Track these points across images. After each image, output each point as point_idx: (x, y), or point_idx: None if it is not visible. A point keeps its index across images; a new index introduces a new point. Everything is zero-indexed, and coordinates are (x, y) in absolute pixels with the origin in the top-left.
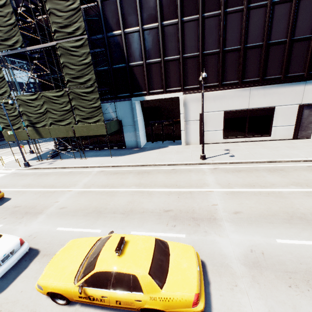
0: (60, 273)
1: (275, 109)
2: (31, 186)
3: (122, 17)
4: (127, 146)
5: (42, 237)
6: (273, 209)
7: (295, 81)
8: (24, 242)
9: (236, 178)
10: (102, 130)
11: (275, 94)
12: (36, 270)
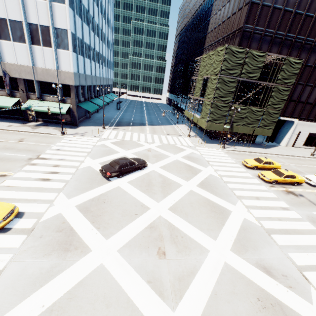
0: None
1: None
2: None
3: None
4: (255, 142)
5: None
6: None
7: None
8: None
9: None
10: (269, 134)
11: None
12: None
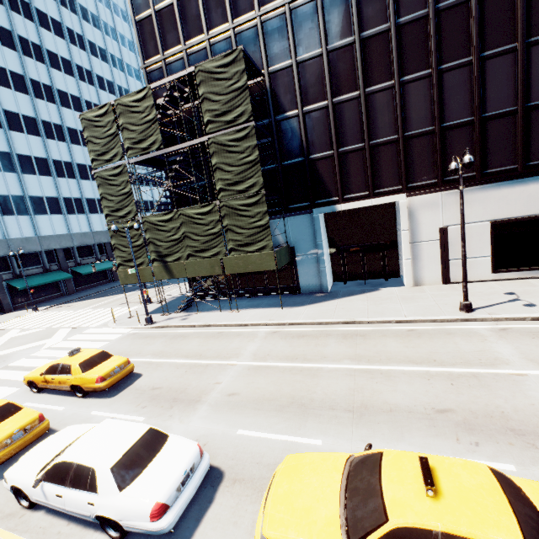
0: (305, 521)
1: None
2: (166, 355)
3: (300, 91)
4: (303, 289)
5: (217, 445)
6: None
7: None
8: (202, 450)
9: None
10: (269, 263)
11: None
12: (231, 508)
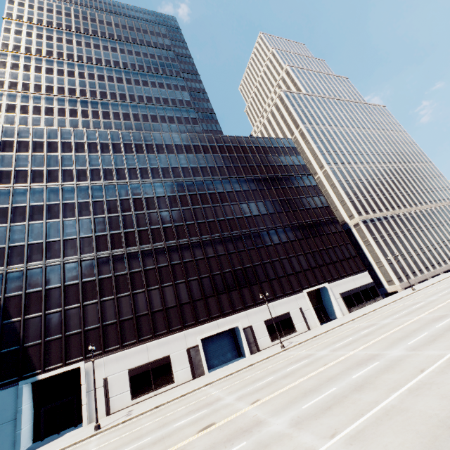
0: None
1: (170, 356)
2: None
3: (25, 307)
4: None
5: None
6: (125, 441)
7: (177, 332)
8: None
9: (117, 433)
10: None
11: (167, 344)
12: None
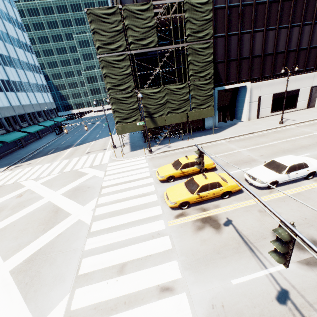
0: None
1: (299, 90)
2: None
3: (214, 25)
4: (206, 127)
5: None
6: None
7: (310, 72)
8: None
9: None
10: (211, 113)
11: (300, 81)
12: None
